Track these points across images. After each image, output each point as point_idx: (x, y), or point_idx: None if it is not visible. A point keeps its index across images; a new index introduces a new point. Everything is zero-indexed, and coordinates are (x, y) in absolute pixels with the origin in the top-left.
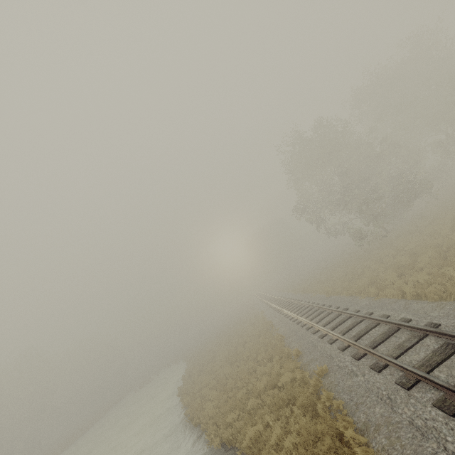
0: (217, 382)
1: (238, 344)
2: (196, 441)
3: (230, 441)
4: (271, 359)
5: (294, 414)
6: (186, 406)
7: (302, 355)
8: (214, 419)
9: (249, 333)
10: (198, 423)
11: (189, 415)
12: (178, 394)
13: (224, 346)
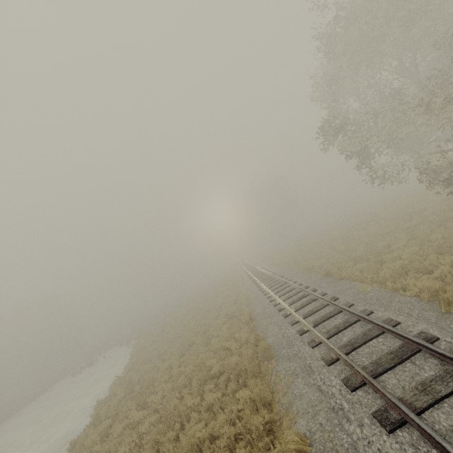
0: None
1: (196, 364)
2: None
3: None
4: None
5: None
6: None
7: None
8: None
9: (219, 344)
10: None
11: None
12: None
13: (175, 357)
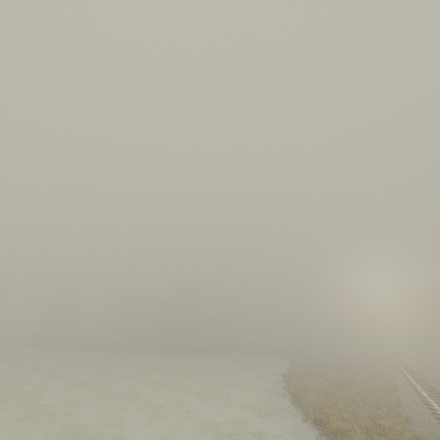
0: (319, 390)
1: (349, 380)
2: (295, 407)
3: (322, 422)
4: (379, 409)
5: (380, 439)
6: (290, 386)
7: (412, 423)
8: (313, 405)
9: (365, 379)
10: (298, 400)
11: (291, 393)
12: (283, 376)
13: (334, 373)
